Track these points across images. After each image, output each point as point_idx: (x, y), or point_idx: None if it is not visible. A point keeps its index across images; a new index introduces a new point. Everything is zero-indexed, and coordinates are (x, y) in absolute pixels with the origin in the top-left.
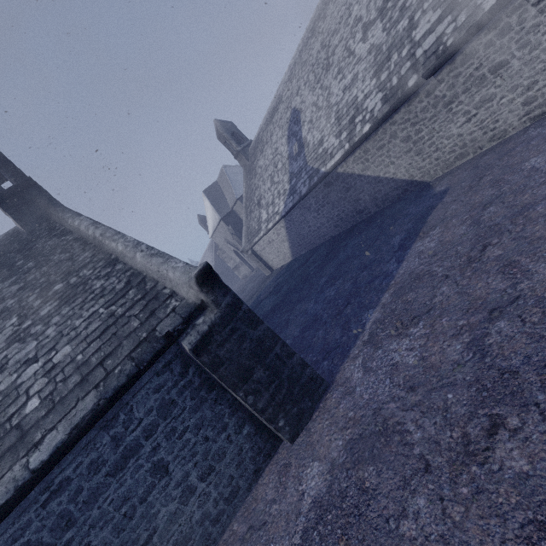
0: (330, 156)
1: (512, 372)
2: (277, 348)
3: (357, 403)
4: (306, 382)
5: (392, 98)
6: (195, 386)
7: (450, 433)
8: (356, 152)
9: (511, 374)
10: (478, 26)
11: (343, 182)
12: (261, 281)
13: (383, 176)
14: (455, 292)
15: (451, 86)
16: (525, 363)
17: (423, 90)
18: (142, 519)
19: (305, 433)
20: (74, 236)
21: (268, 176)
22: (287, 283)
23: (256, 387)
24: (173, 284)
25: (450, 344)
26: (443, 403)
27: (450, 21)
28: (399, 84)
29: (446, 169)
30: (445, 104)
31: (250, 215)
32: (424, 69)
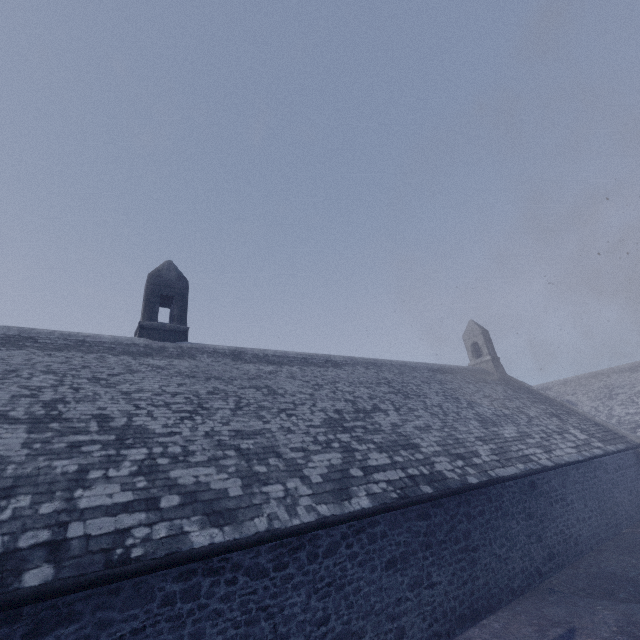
0: None
1: None
2: None
3: None
4: None
5: None
6: (639, 465)
7: None
8: None
9: None
10: None
11: None
12: None
13: None
14: None
15: None
16: None
17: None
18: (635, 485)
19: None
20: (536, 392)
21: None
22: None
23: None
24: (624, 434)
25: None
26: None
27: None
28: None
29: None
30: None
31: None
32: None
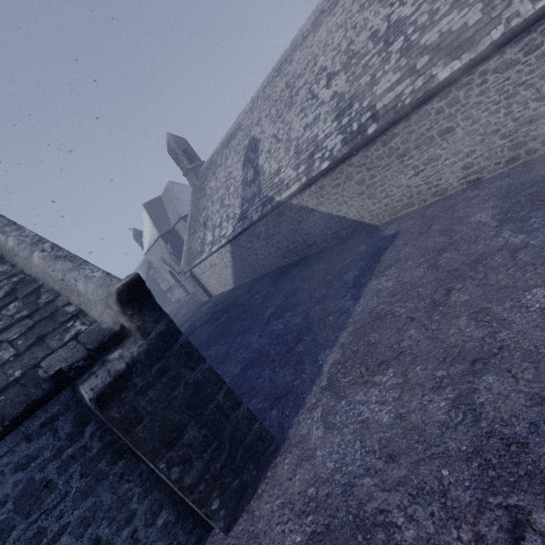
0: (286, 187)
1: (520, 443)
2: (220, 396)
3: (318, 475)
4: (253, 442)
5: (352, 141)
6: (92, 454)
7: (457, 533)
8: (312, 186)
9: (519, 447)
10: (433, 92)
11: (296, 214)
12: (197, 306)
13: (335, 213)
14: (426, 336)
15: (405, 141)
16: (533, 433)
17: (380, 140)
18: None
19: (247, 518)
20: None
21: (218, 198)
22: (227, 311)
23: (185, 454)
24: (82, 300)
25: (431, 399)
26: (437, 482)
27: (408, 84)
28: (359, 130)
29: (393, 215)
30: (398, 156)
31: (193, 235)
32: (383, 120)
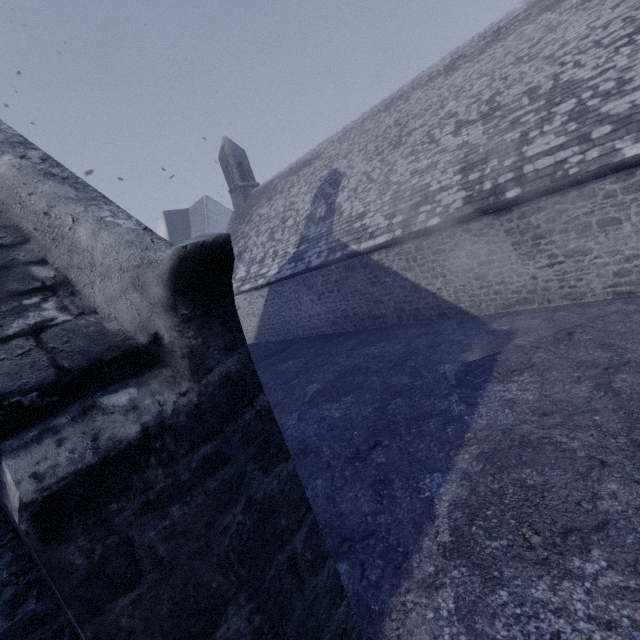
0: (370, 235)
1: None
2: (299, 537)
3: None
4: None
5: (480, 202)
6: None
7: None
8: (406, 244)
9: None
10: (612, 168)
11: (371, 273)
12: None
13: (425, 286)
14: None
15: (551, 220)
16: None
17: (519, 210)
18: None
19: None
20: None
21: (268, 228)
22: None
23: None
24: (77, 260)
25: None
26: None
27: (576, 152)
28: (493, 191)
29: (501, 309)
30: (535, 236)
31: None
32: (532, 186)
